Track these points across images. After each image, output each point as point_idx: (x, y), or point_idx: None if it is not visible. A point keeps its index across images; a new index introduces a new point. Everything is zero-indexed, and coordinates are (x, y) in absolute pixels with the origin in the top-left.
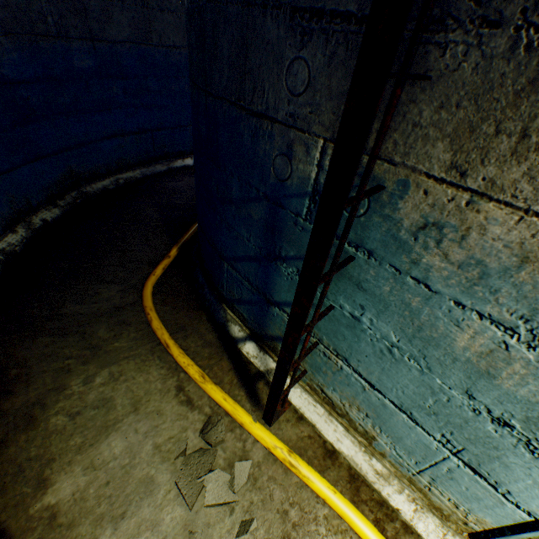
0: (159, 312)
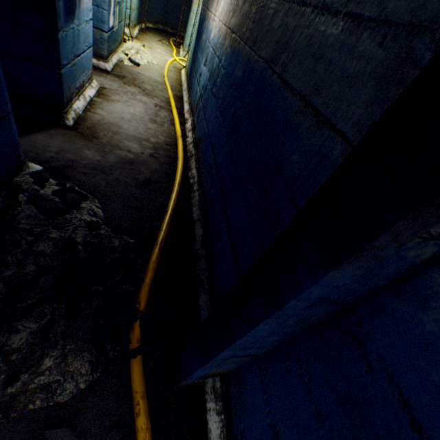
0: (173, 41)
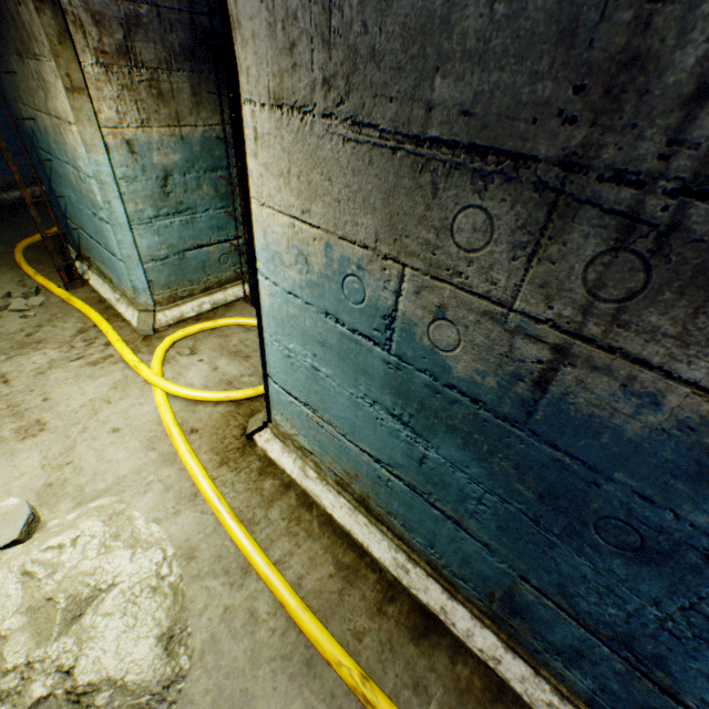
0: (28, 256)
